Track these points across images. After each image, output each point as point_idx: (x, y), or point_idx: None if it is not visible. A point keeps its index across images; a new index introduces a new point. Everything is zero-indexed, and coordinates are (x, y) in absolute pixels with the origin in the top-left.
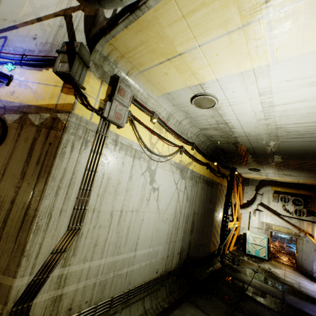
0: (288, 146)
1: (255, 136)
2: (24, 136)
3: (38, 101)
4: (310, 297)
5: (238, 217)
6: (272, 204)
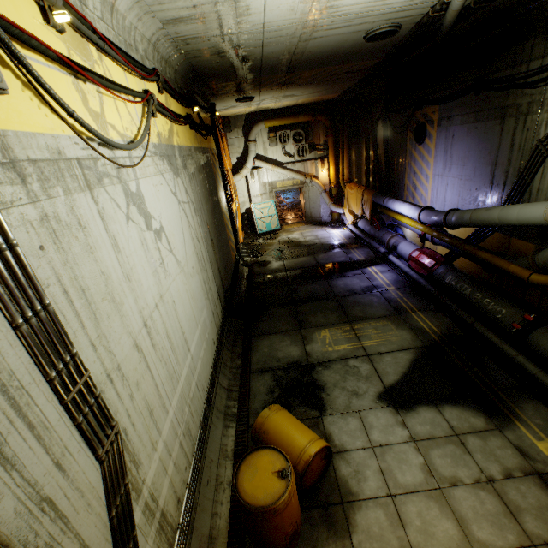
0: (318, 47)
1: (279, 31)
2: None
3: None
4: (331, 245)
5: (234, 190)
6: (271, 152)
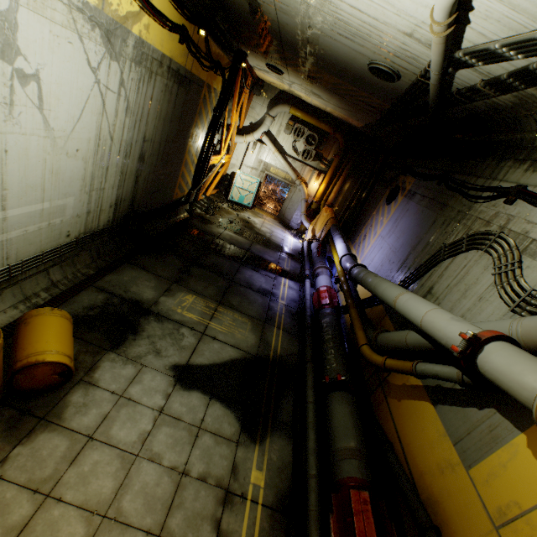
0: (329, 48)
1: None
2: None
3: None
4: (276, 245)
5: (231, 148)
6: (282, 137)
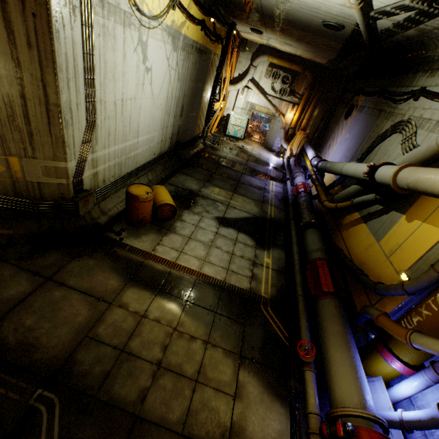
0: (296, 15)
1: None
2: None
3: None
4: (264, 162)
5: (226, 95)
6: (263, 81)
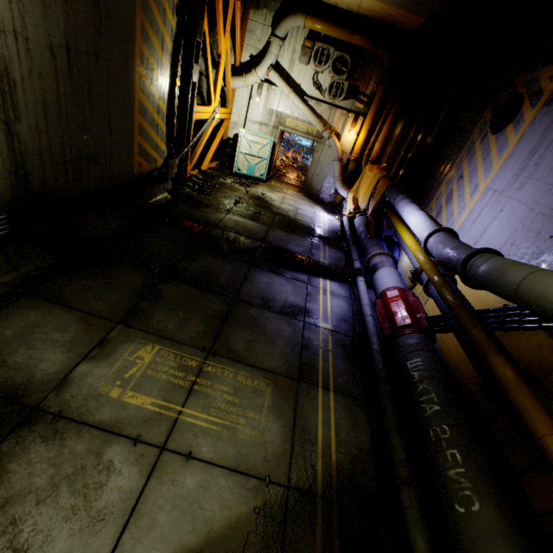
0: None
1: None
2: None
3: None
4: (304, 227)
5: (228, 98)
6: (298, 70)
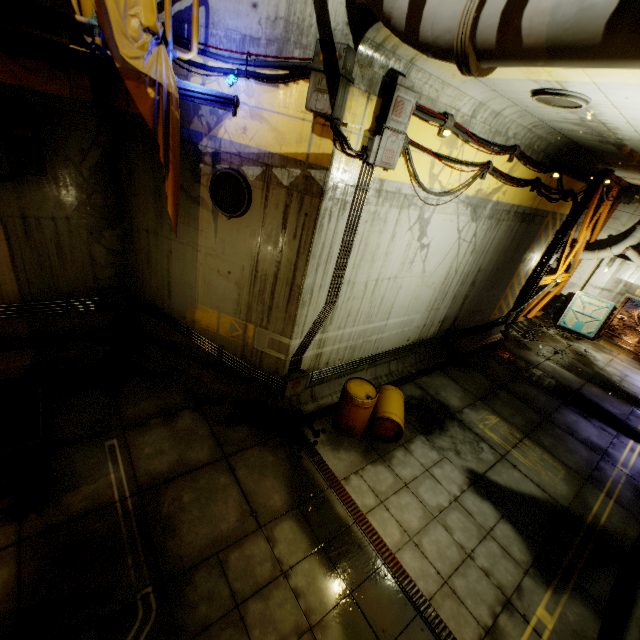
0: None
1: None
2: (273, 201)
3: (282, 147)
4: (628, 395)
5: (572, 265)
6: None
